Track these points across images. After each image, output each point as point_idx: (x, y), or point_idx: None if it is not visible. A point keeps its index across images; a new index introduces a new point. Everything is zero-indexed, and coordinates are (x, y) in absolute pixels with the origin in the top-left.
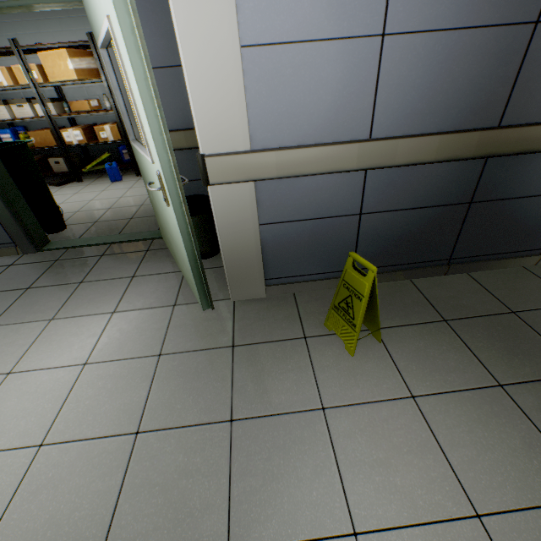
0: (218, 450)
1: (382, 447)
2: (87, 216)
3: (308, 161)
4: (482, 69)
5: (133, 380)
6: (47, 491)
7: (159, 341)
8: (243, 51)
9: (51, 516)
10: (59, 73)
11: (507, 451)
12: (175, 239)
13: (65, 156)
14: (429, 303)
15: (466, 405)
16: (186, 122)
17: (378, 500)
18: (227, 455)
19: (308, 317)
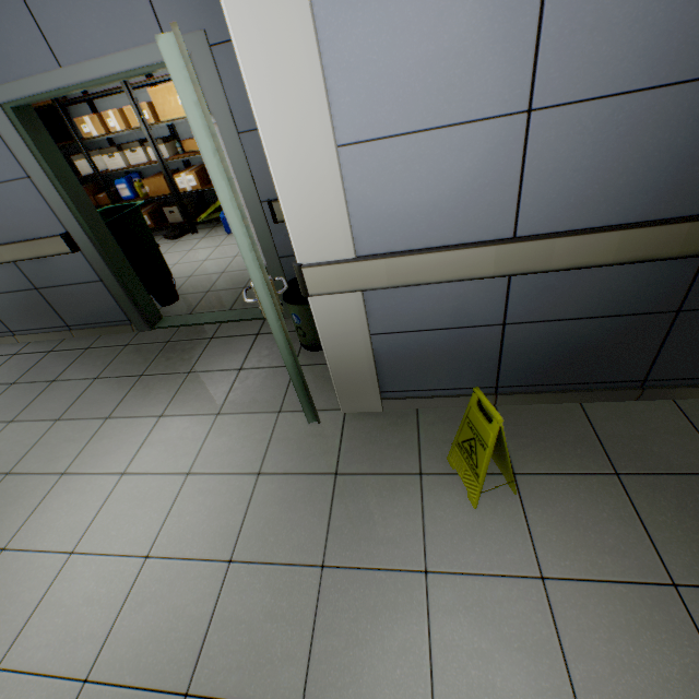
0: (305, 597)
1: (487, 635)
2: (200, 283)
3: (427, 269)
4: (695, 137)
5: (230, 500)
6: (151, 605)
7: (259, 457)
8: (340, 151)
9: (153, 631)
10: (170, 111)
11: (655, 679)
12: None
13: (179, 205)
14: (600, 443)
15: (614, 603)
16: None
17: (468, 698)
18: (314, 605)
19: (430, 446)
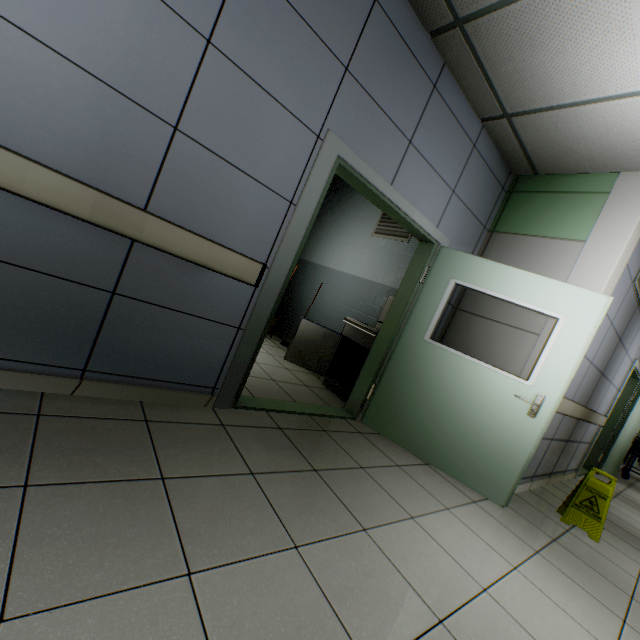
0: None
1: None
2: None
3: (565, 406)
4: (592, 384)
5: (560, 578)
6: None
7: (518, 539)
8: None
9: None
10: None
11: None
12: (485, 437)
13: None
14: None
15: None
16: None
17: None
18: None
19: (547, 514)
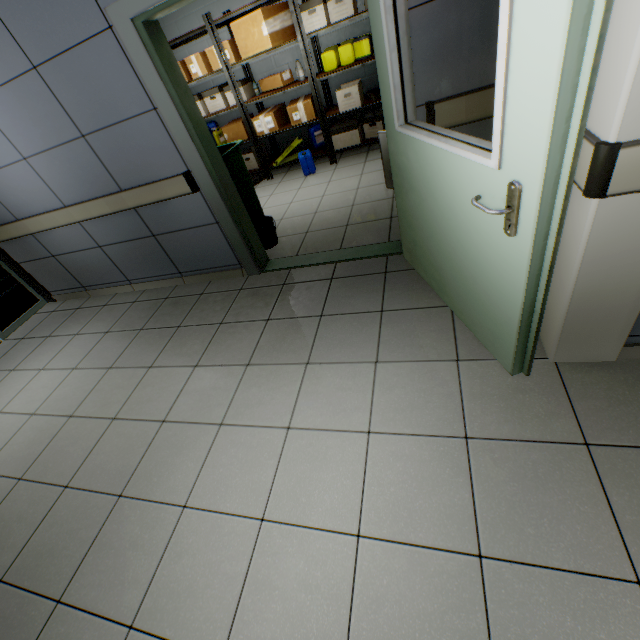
0: (634, 631)
1: None
2: (294, 225)
3: None
4: None
5: (441, 470)
6: (389, 604)
7: (456, 416)
8: None
9: None
10: (252, 46)
11: None
12: (475, 273)
13: (256, 151)
14: None
15: None
16: (470, 79)
17: None
18: None
19: None
